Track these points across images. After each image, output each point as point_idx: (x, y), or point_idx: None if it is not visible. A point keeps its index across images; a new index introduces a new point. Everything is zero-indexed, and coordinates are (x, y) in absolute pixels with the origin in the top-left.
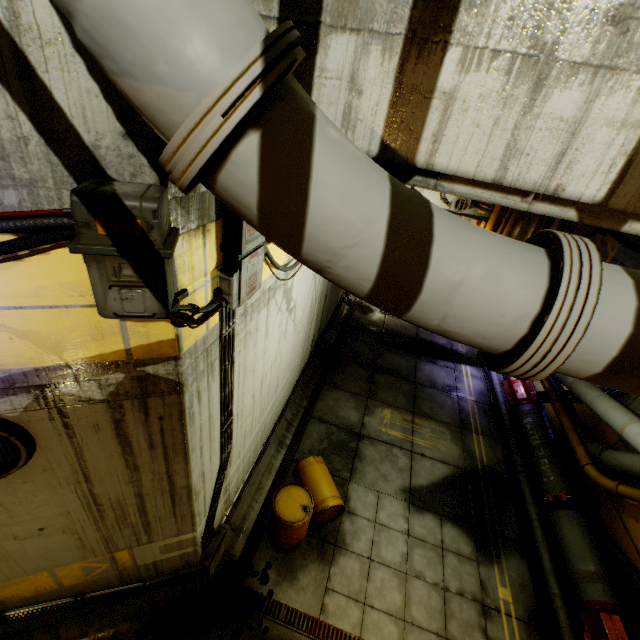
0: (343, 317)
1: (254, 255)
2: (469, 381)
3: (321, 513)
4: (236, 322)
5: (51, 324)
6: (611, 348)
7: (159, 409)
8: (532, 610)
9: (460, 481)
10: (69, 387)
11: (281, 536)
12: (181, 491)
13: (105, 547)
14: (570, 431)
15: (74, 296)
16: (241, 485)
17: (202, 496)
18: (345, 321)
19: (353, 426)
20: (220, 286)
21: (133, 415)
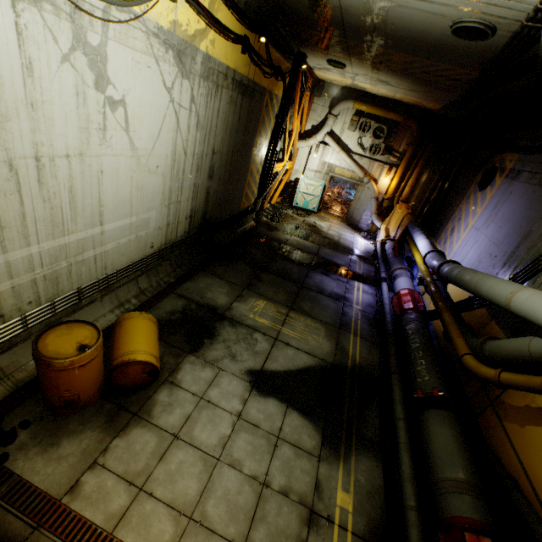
0: (247, 229)
1: None
2: (359, 294)
3: (121, 369)
4: None
5: None
6: None
7: None
8: (377, 525)
9: (323, 373)
10: None
11: (43, 382)
12: None
13: None
14: (451, 325)
15: None
16: (17, 317)
17: None
18: (248, 232)
19: (217, 307)
20: None
21: None
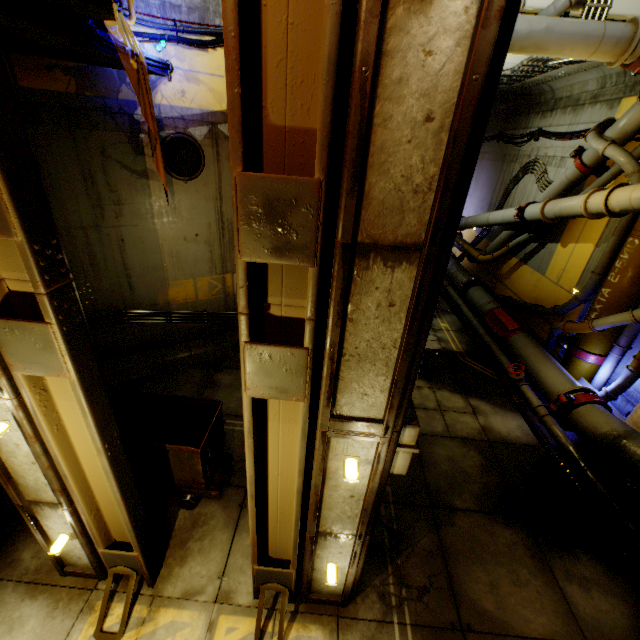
0: None
1: None
2: None
3: None
4: None
5: (221, 87)
6: None
7: None
8: (460, 328)
9: None
10: (222, 127)
11: None
12: None
13: (221, 267)
14: (469, 248)
15: None
16: None
17: None
18: None
19: None
20: None
21: None
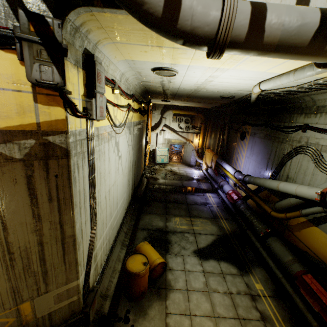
0: (145, 183)
1: (101, 96)
2: (212, 199)
3: (154, 269)
4: (94, 138)
5: None
6: (247, 16)
7: (55, 169)
8: (274, 290)
9: (221, 241)
10: None
11: (133, 286)
12: (69, 240)
13: (12, 299)
14: (260, 201)
15: (9, 83)
16: (103, 263)
17: (82, 250)
18: (146, 185)
19: (161, 228)
20: (86, 106)
21: (39, 173)
